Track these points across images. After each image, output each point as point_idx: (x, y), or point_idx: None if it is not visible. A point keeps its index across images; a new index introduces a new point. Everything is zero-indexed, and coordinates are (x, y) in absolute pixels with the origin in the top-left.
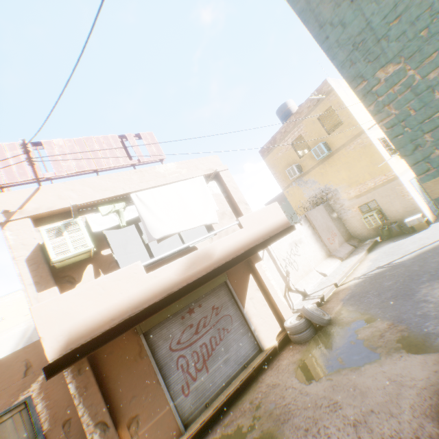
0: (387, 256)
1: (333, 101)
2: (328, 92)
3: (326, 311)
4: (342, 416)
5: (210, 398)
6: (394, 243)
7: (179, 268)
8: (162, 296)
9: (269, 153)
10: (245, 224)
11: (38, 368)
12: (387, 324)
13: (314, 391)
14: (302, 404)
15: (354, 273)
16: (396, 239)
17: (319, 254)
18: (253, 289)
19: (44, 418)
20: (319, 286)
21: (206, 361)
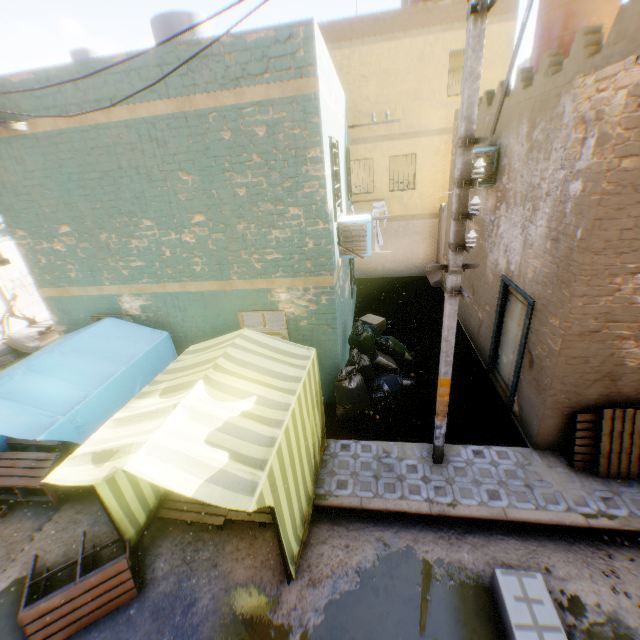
0: None
1: None
2: None
3: (45, 340)
4: None
5: None
6: None
7: None
8: None
9: None
10: None
11: None
12: None
13: None
14: None
15: None
16: None
17: None
18: None
19: None
20: None
21: None
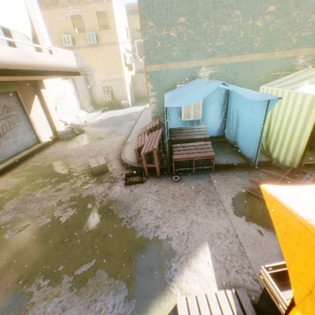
0: (111, 114)
1: (109, 9)
2: (108, 0)
3: None
4: (94, 151)
5: (3, 161)
6: (114, 111)
7: (12, 55)
8: (1, 67)
9: (49, 10)
10: (55, 53)
11: None
12: (110, 131)
13: (80, 149)
14: (74, 152)
15: (95, 118)
16: (115, 109)
17: (77, 105)
18: (38, 105)
19: None
20: (75, 121)
21: None
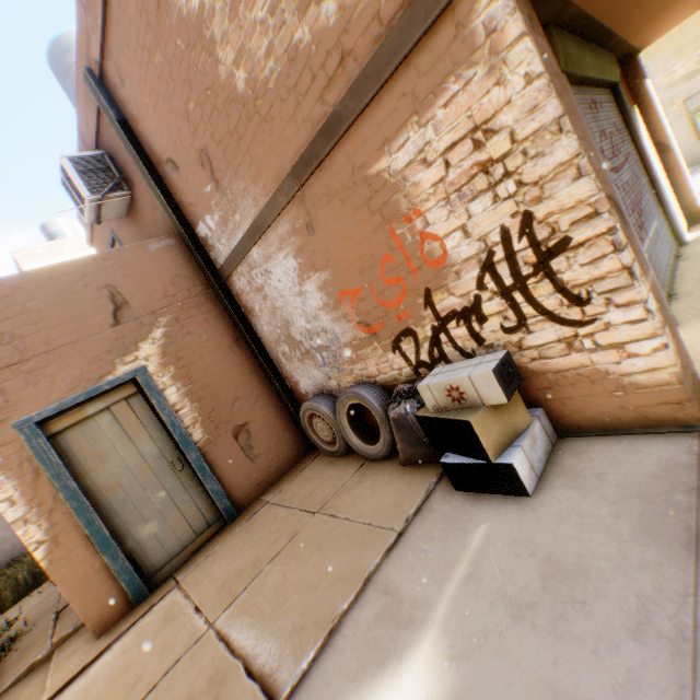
0: None
1: None
2: None
3: None
4: None
5: (666, 288)
6: None
7: None
8: None
9: None
10: None
11: (143, 312)
12: None
13: None
14: None
15: None
16: None
17: None
18: (643, 132)
19: (188, 420)
20: None
21: (639, 218)
